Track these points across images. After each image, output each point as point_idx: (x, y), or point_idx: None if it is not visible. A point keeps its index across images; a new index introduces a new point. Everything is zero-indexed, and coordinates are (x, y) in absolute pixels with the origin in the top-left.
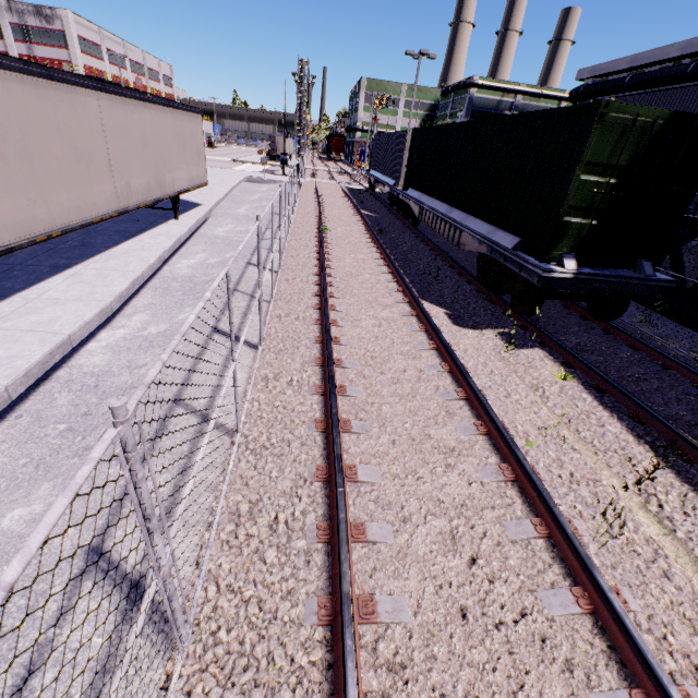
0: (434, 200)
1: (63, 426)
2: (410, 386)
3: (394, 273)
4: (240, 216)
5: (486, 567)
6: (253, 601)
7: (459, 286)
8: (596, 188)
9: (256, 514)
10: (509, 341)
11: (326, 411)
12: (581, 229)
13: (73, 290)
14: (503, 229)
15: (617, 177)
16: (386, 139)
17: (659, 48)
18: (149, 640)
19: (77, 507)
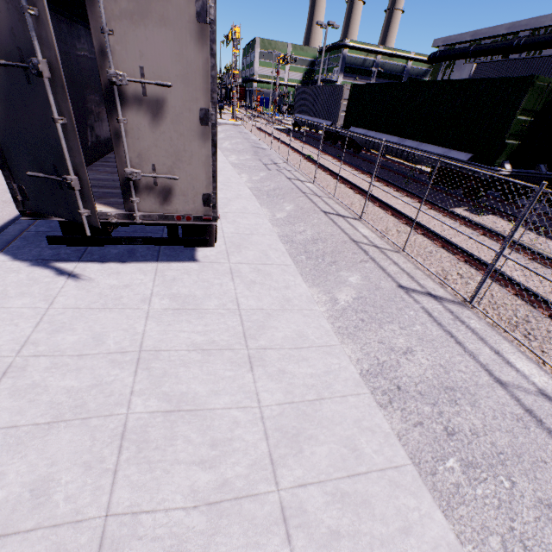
0: (382, 134)
1: (303, 257)
2: (453, 231)
3: (380, 181)
4: (230, 149)
5: (547, 282)
6: (481, 293)
7: (420, 187)
8: (523, 123)
9: (449, 273)
10: (473, 213)
11: (433, 240)
12: (512, 147)
13: (227, 193)
14: (455, 150)
15: (534, 117)
16: (315, 90)
17: (492, 27)
18: (454, 306)
19: (373, 276)
